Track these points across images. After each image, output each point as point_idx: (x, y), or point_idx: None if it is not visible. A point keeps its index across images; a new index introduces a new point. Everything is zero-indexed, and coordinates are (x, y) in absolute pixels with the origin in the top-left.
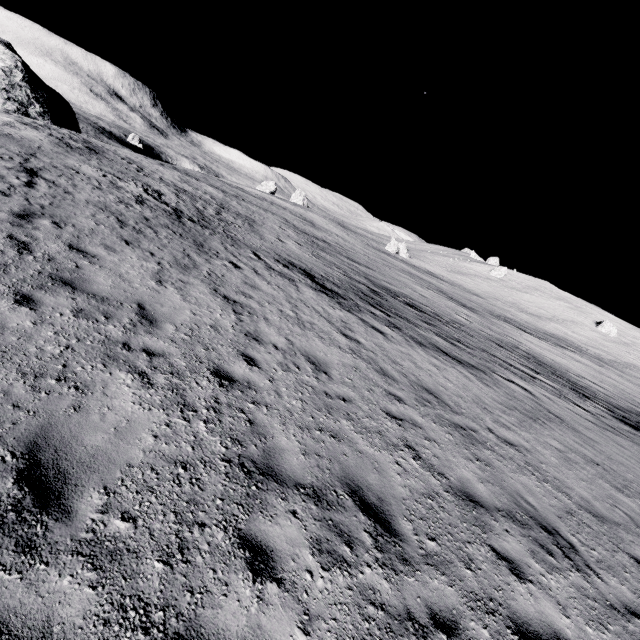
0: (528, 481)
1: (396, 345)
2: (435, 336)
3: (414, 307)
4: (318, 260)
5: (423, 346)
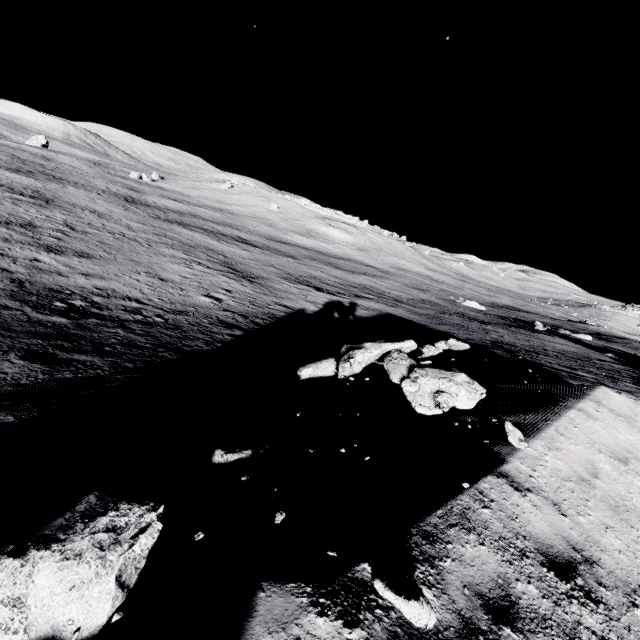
0: (2, 177)
1: (1, 171)
2: (41, 178)
3: (57, 178)
4: (5, 163)
5: (21, 175)
